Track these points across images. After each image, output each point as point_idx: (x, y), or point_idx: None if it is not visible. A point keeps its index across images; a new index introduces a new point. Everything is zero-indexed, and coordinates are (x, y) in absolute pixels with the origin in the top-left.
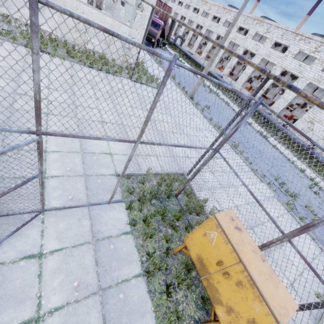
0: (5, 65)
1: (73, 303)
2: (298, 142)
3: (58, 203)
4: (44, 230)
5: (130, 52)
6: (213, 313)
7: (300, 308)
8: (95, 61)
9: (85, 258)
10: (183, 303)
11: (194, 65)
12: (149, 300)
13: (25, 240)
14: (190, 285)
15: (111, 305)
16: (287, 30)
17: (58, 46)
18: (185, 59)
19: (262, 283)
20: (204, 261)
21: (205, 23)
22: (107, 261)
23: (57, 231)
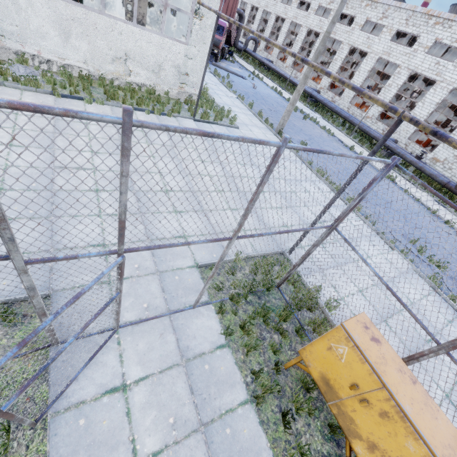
0: (33, 128)
1: (173, 445)
2: (441, 180)
3: (132, 316)
4: (123, 353)
5: (188, 79)
6: (348, 447)
7: None
8: (144, 100)
9: (177, 386)
10: (306, 434)
11: (276, 78)
12: (262, 434)
13: (103, 369)
14: (312, 411)
15: (218, 444)
16: (415, 11)
17: (92, 85)
18: (263, 71)
19: (416, 415)
20: (331, 382)
21: (288, 13)
22: (203, 388)
23: (138, 353)
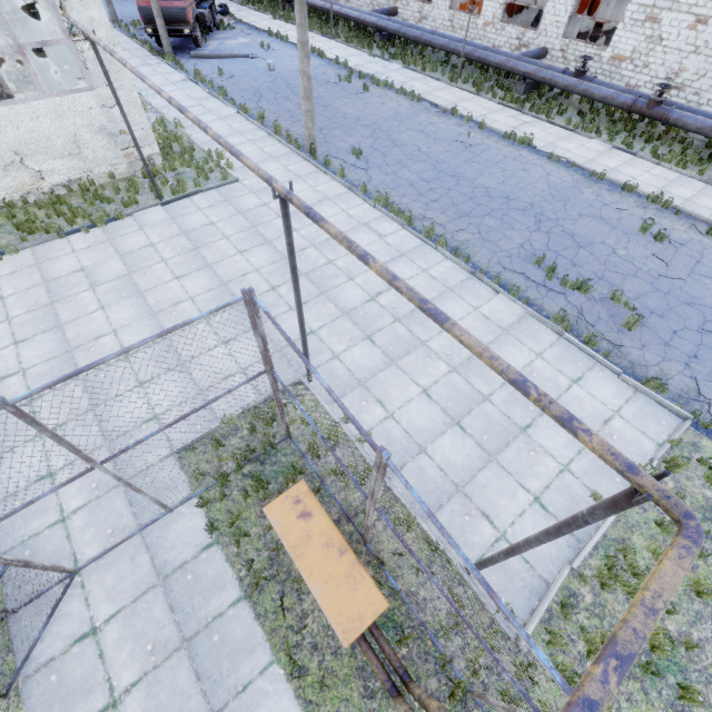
0: None
1: (153, 671)
2: (622, 102)
3: (95, 549)
4: (89, 596)
5: (130, 137)
6: None
7: (485, 563)
8: (75, 211)
9: (155, 609)
10: (314, 612)
11: (316, 19)
12: (258, 629)
13: (69, 620)
14: None
15: (204, 655)
16: None
17: None
18: (290, 17)
19: (327, 594)
20: None
21: None
22: (186, 601)
23: (106, 589)
